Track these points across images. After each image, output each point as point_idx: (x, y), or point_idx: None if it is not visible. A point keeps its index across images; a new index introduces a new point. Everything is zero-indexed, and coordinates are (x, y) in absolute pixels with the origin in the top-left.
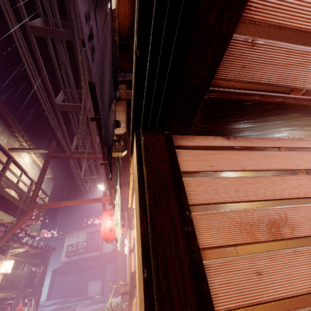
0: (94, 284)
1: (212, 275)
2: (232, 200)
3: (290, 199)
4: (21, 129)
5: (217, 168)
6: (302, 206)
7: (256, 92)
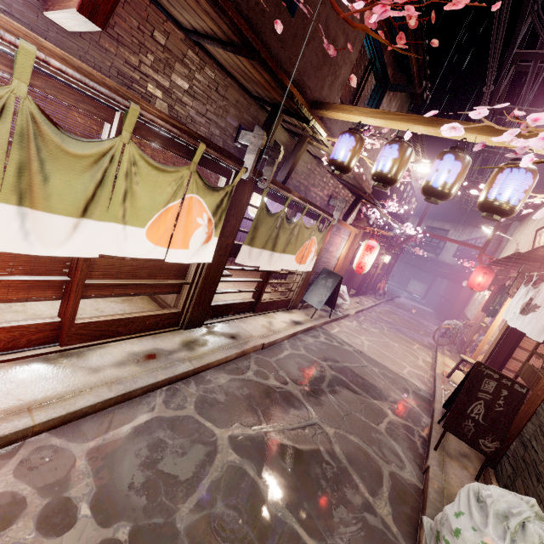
0: (417, 283)
1: (517, 352)
2: None
3: None
4: (423, 141)
5: None
6: None
7: None
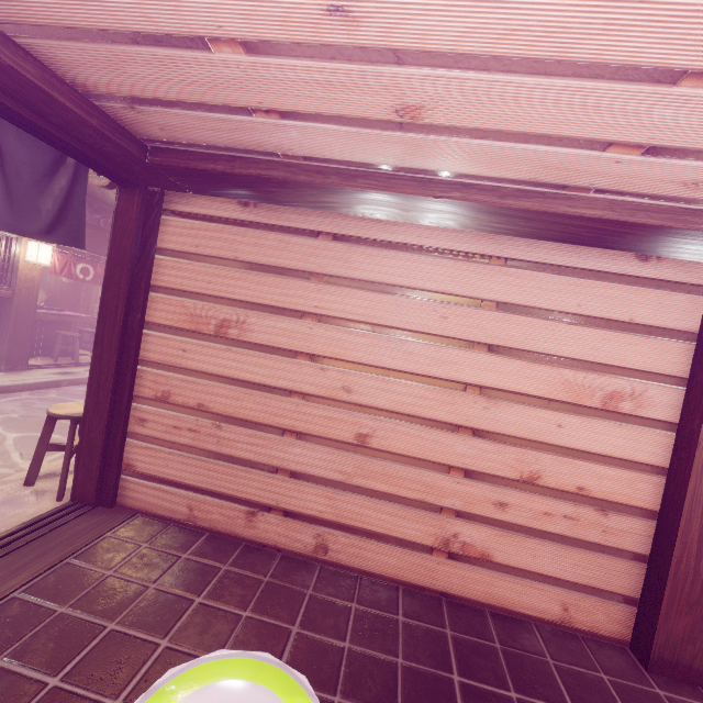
0: None
1: (149, 341)
2: (198, 292)
3: (266, 306)
4: None
5: (203, 252)
6: (275, 317)
7: (224, 153)
